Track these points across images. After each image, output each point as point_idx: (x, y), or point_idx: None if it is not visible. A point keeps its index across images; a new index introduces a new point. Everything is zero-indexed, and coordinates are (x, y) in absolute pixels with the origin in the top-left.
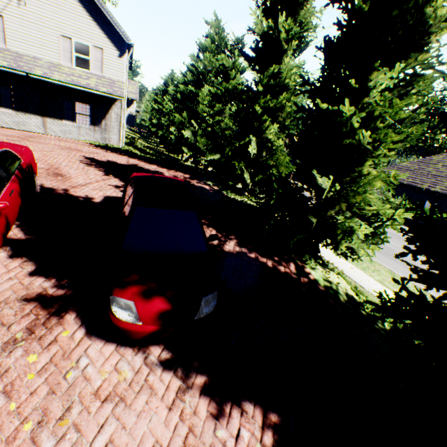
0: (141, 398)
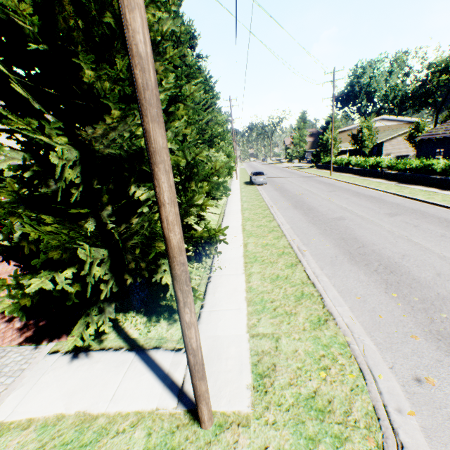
0: (5, 275)
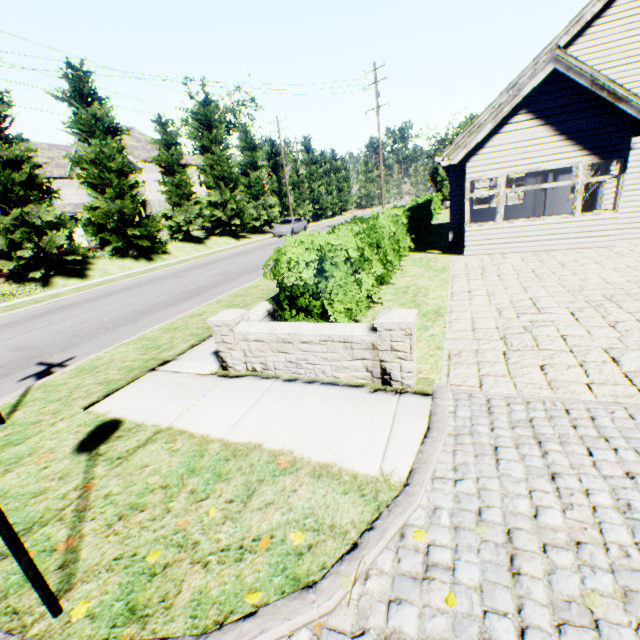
0: None
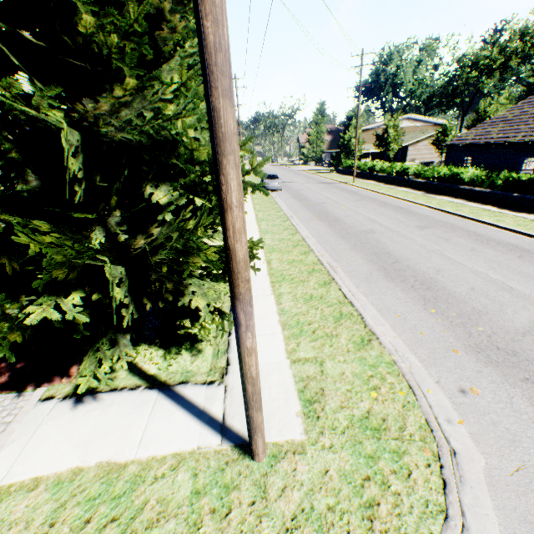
0: None
